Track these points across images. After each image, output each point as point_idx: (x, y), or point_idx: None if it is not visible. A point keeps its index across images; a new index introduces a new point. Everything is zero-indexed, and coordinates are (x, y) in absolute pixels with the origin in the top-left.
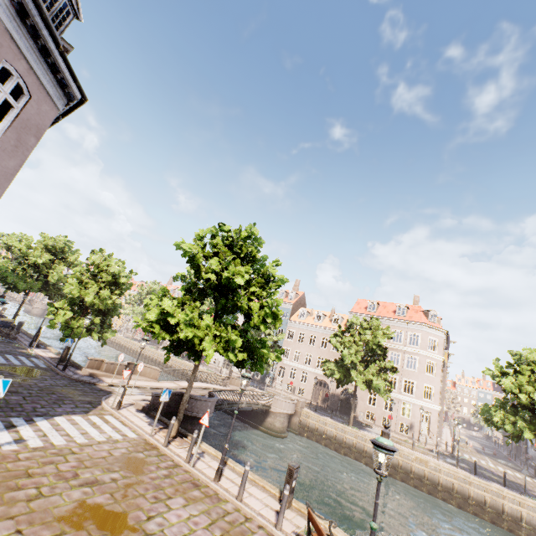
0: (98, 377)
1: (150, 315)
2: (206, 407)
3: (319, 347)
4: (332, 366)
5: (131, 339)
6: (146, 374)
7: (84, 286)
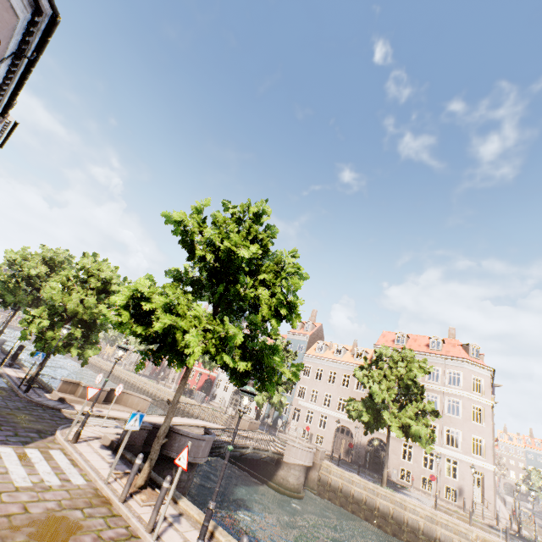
0: (69, 403)
1: (117, 297)
2: (198, 448)
3: (340, 385)
4: (358, 405)
5: (131, 372)
6: (132, 405)
7: (69, 293)
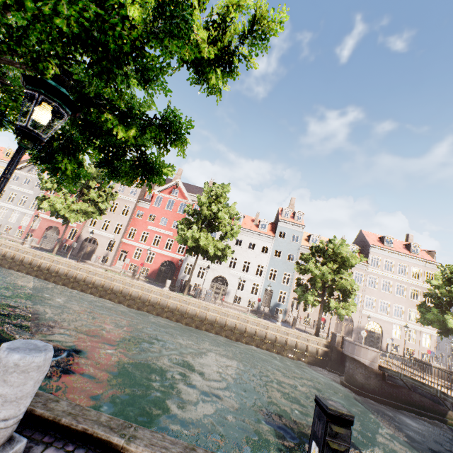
0: None
1: None
2: None
3: None
4: None
5: (53, 254)
6: None
7: None
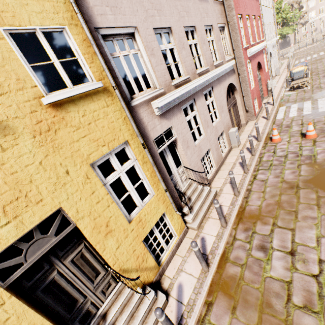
0: None
1: None
2: None
3: None
4: None
5: None
6: None
7: None
